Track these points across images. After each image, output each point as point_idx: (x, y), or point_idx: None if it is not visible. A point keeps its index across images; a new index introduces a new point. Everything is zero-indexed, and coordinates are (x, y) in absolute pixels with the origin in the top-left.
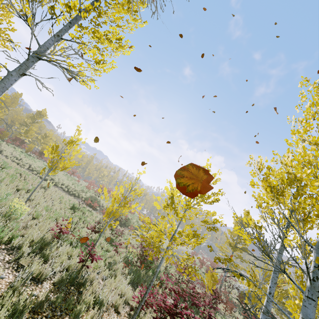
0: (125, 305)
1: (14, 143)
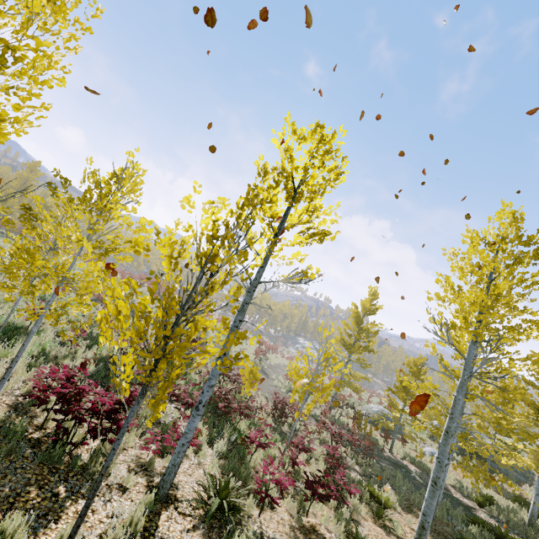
0: (27, 396)
1: None
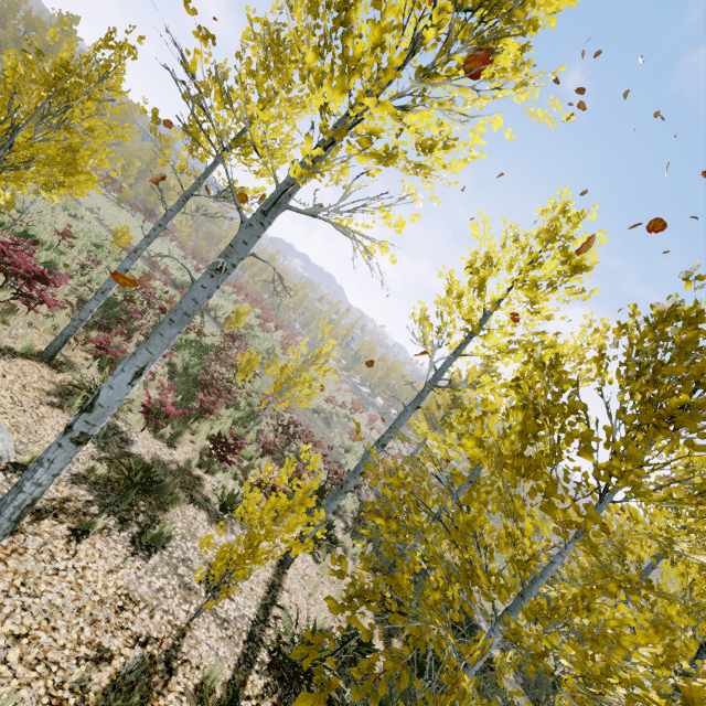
0: None
1: (104, 186)
